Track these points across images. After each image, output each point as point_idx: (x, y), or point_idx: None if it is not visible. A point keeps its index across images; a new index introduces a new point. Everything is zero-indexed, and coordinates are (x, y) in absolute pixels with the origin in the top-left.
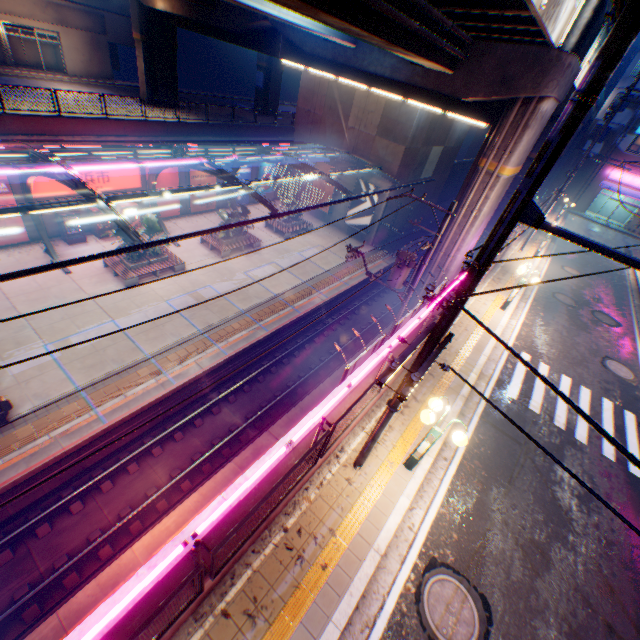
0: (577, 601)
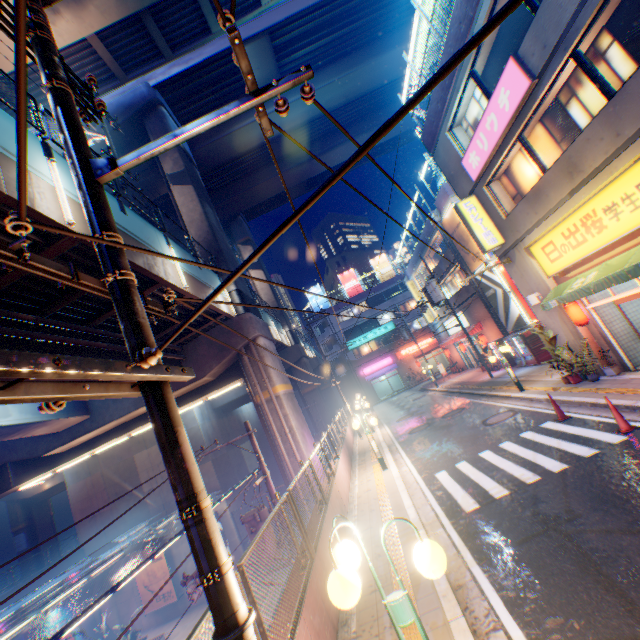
0: None
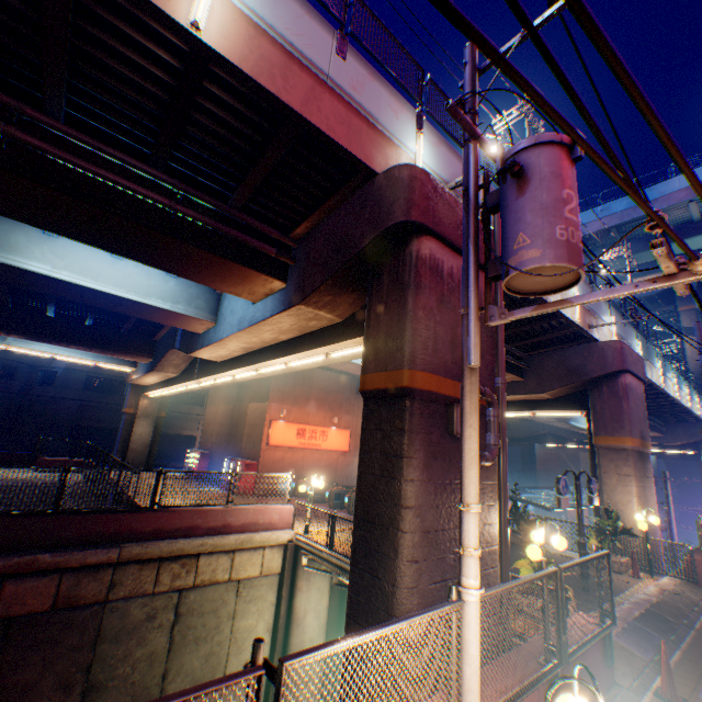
0: None
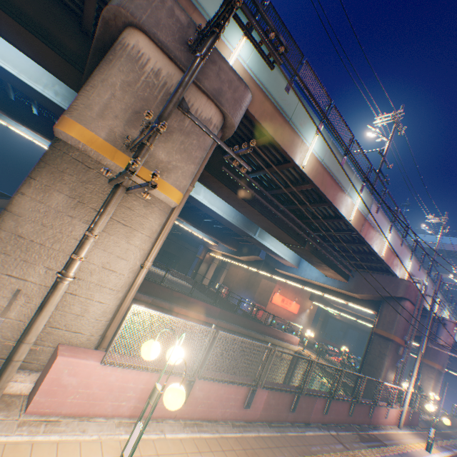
0: None
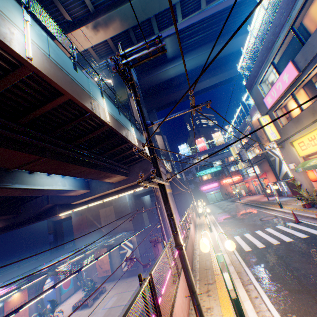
0: None
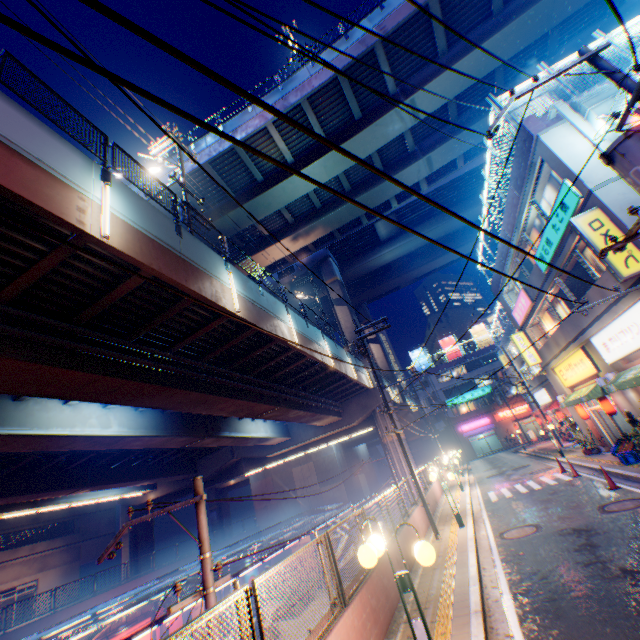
0: (568, 503)
